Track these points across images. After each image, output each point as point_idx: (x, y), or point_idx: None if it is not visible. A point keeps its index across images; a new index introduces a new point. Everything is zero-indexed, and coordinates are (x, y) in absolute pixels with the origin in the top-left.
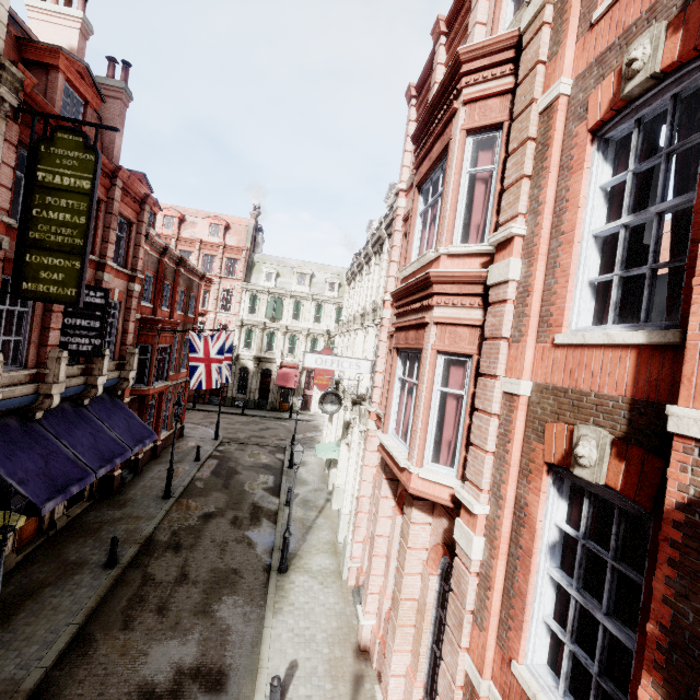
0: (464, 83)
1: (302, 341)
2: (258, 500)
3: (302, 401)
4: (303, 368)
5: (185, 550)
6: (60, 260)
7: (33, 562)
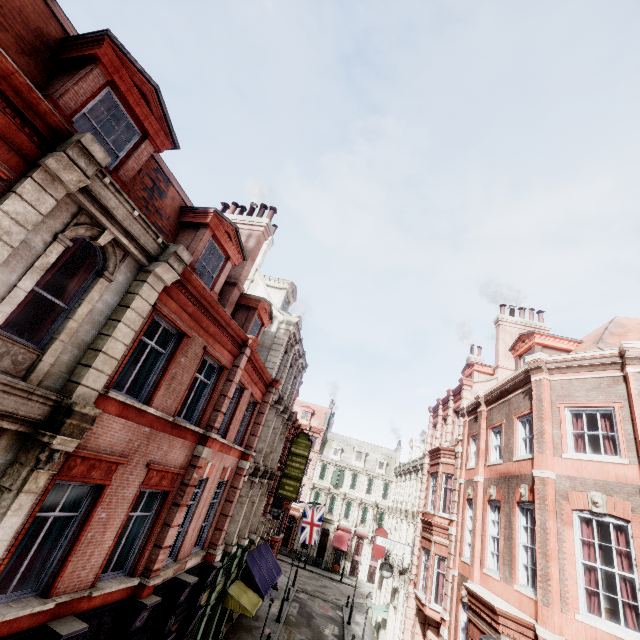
0: (441, 456)
1: (355, 508)
2: None
3: (350, 566)
4: (354, 533)
5: None
6: (293, 482)
7: (230, 637)
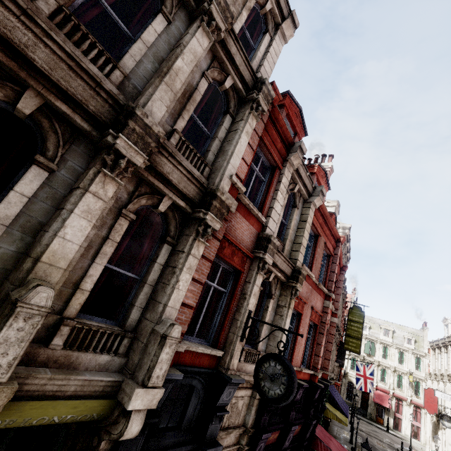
0: None
1: (390, 374)
2: None
3: (393, 421)
4: (392, 394)
5: None
6: (354, 340)
7: None
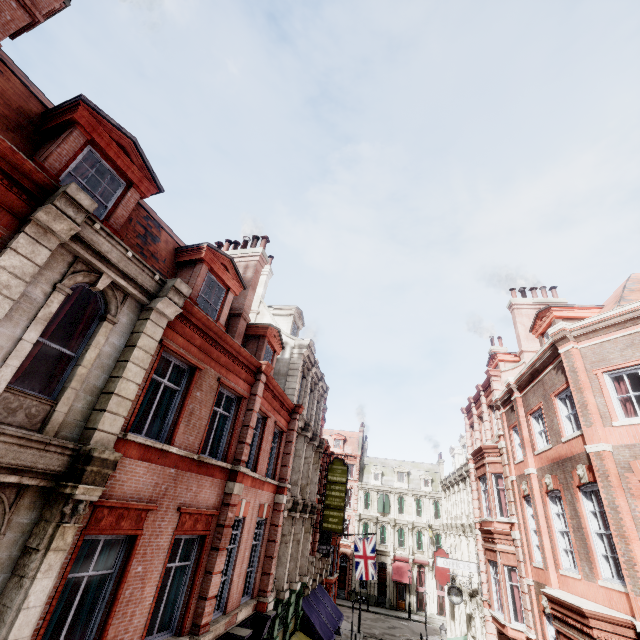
0: (485, 456)
1: (409, 534)
2: None
3: (416, 600)
4: (413, 561)
5: None
6: (336, 513)
7: None
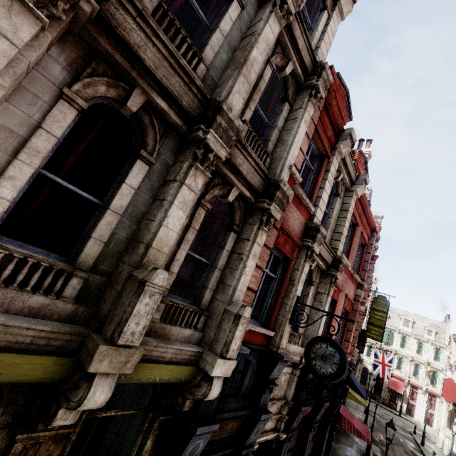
0: None
1: (407, 363)
2: (412, 450)
3: (406, 407)
4: (408, 382)
5: (390, 450)
6: (377, 329)
7: None
